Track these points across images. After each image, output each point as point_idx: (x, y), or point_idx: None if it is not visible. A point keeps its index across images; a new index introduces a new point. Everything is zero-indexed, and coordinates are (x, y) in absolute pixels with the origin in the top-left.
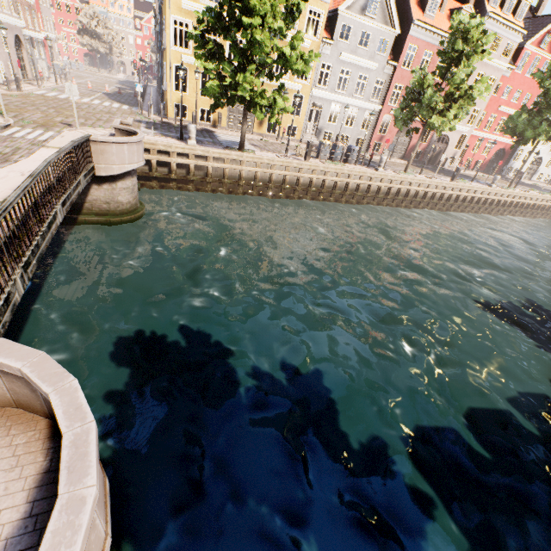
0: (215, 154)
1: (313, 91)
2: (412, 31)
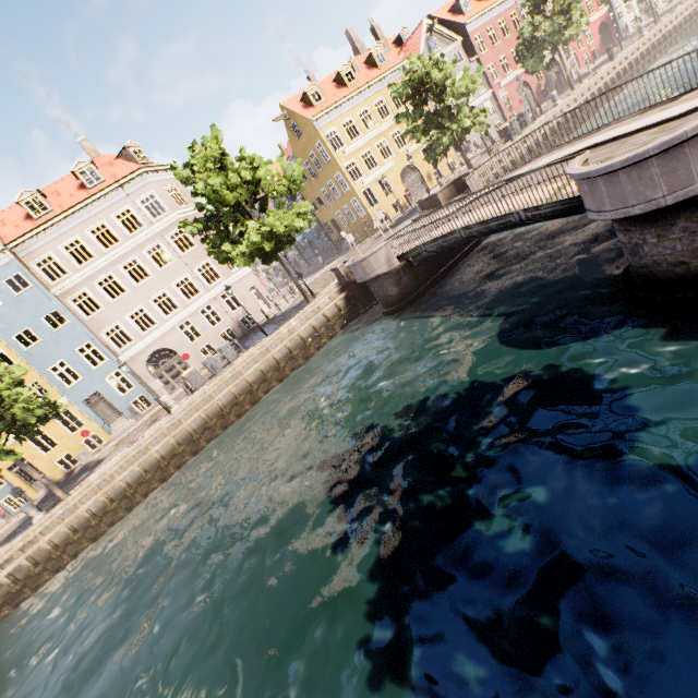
0: None
1: None
2: (468, 29)
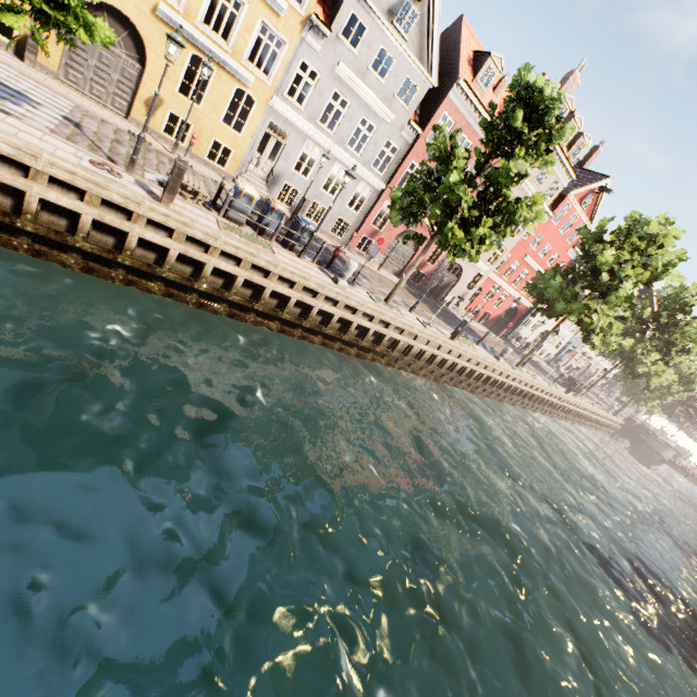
0: None
1: (276, 101)
2: (454, 94)
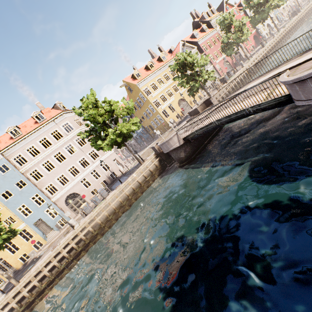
0: None
1: None
2: (199, 43)
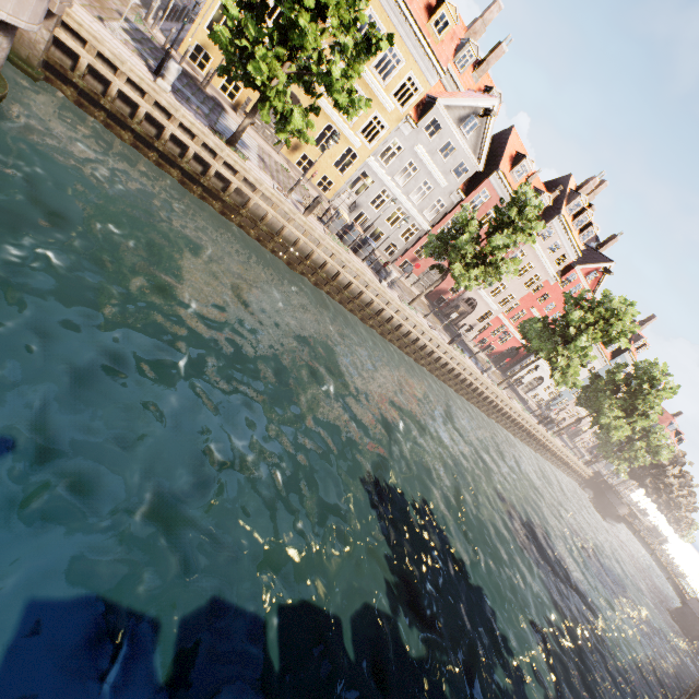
0: (186, 121)
1: (371, 160)
2: (493, 178)
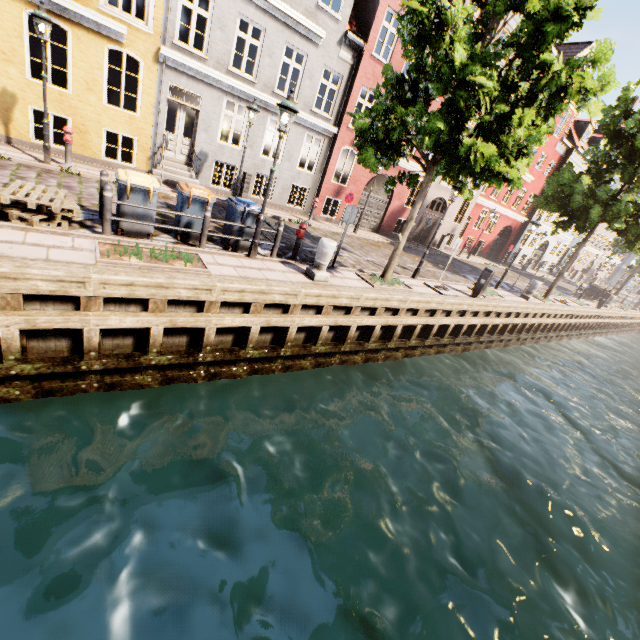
0: None
1: (167, 53)
2: None
